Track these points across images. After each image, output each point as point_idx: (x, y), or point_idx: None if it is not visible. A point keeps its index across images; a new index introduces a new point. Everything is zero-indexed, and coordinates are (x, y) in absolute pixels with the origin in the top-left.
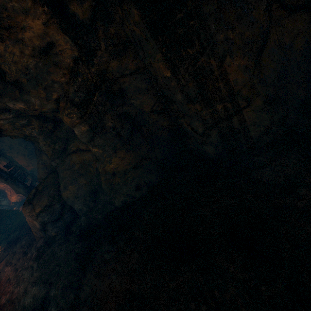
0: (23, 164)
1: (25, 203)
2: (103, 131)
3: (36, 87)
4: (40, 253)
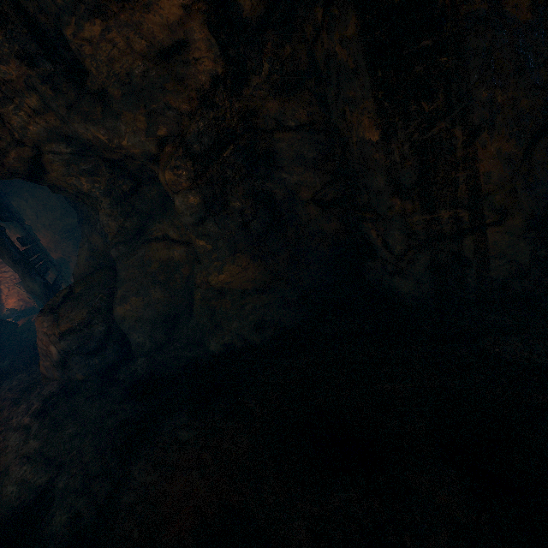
0: (46, 247)
1: (44, 310)
2: (222, 214)
3: (134, 109)
4: (47, 406)
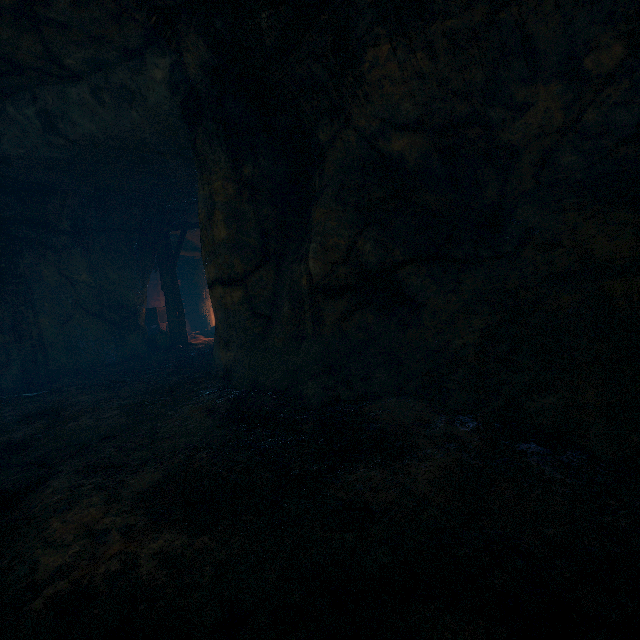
0: None
1: None
2: None
3: None
4: None
